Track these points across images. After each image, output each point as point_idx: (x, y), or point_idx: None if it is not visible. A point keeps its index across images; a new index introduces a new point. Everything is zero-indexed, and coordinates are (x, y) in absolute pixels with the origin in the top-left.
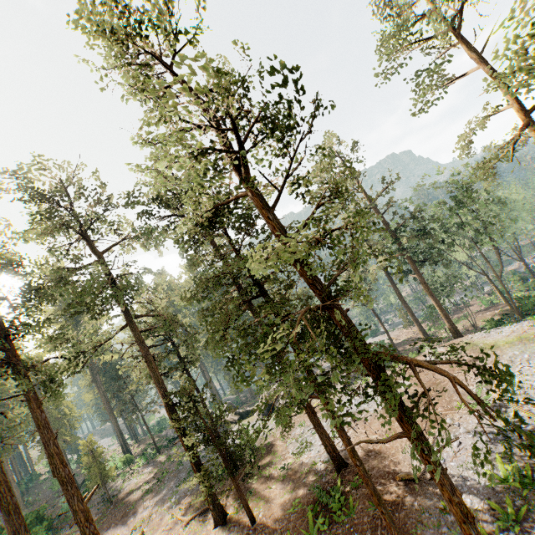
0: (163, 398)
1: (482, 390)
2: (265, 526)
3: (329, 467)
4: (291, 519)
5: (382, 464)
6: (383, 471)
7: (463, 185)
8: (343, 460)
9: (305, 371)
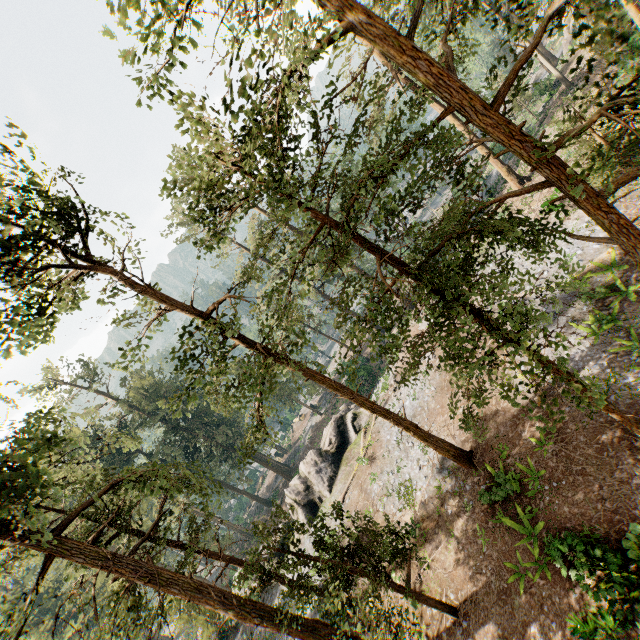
0: (225, 604)
1: (495, 305)
2: (473, 596)
3: (458, 473)
4: (489, 554)
5: (500, 418)
6: (509, 421)
7: (345, 164)
8: (466, 451)
9: (481, 318)
